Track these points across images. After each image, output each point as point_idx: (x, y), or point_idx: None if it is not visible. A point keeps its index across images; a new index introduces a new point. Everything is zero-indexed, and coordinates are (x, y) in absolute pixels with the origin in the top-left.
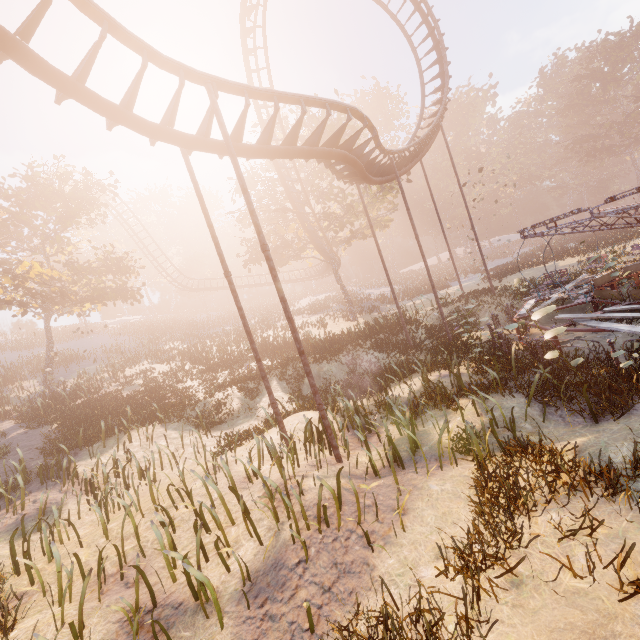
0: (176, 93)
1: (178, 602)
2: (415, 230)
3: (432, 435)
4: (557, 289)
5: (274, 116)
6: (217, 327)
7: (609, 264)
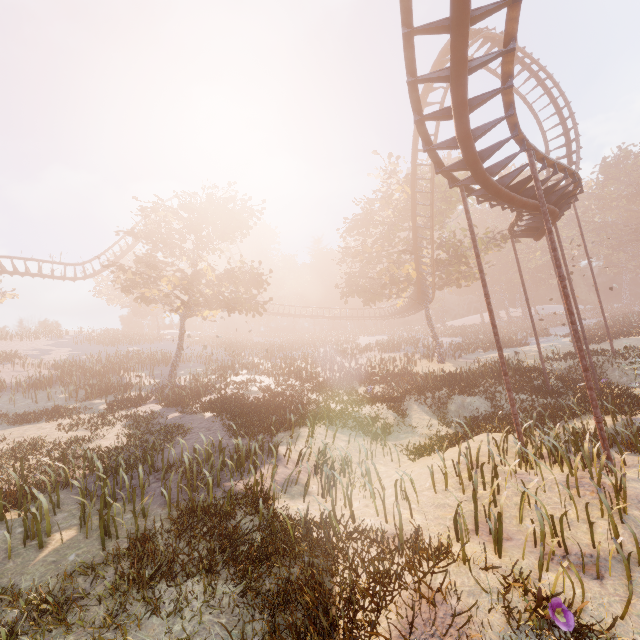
0: (513, 155)
1: (586, 554)
2: (571, 284)
3: None
4: None
5: (549, 178)
6: (288, 351)
7: None
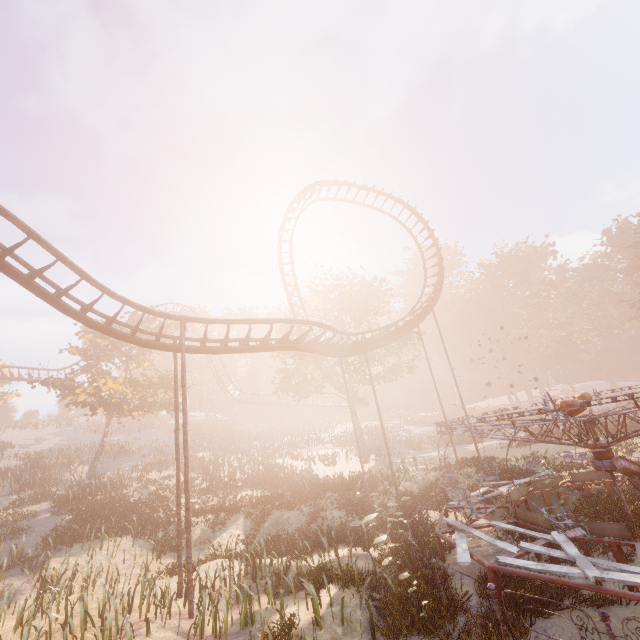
0: (161, 327)
1: None
2: (376, 399)
3: (275, 615)
4: (517, 480)
5: (227, 333)
6: (252, 441)
7: (537, 469)
